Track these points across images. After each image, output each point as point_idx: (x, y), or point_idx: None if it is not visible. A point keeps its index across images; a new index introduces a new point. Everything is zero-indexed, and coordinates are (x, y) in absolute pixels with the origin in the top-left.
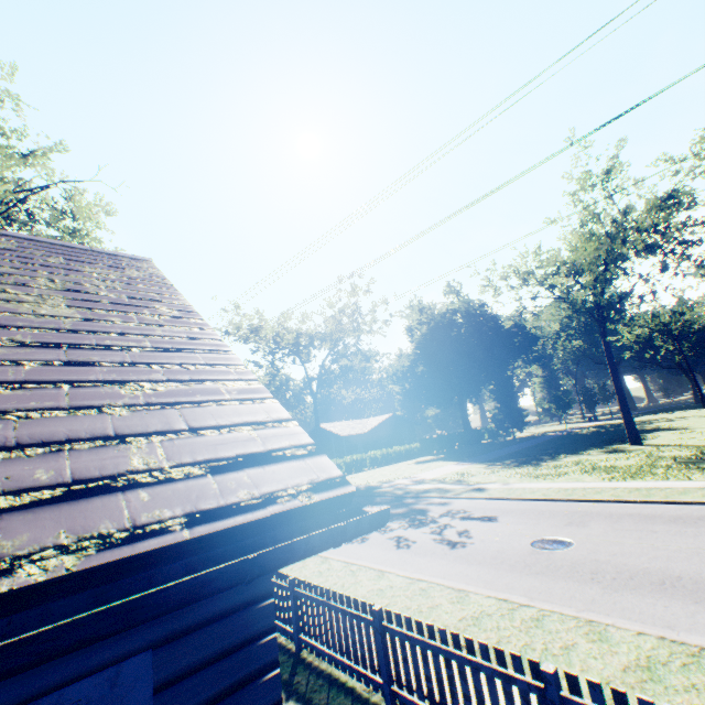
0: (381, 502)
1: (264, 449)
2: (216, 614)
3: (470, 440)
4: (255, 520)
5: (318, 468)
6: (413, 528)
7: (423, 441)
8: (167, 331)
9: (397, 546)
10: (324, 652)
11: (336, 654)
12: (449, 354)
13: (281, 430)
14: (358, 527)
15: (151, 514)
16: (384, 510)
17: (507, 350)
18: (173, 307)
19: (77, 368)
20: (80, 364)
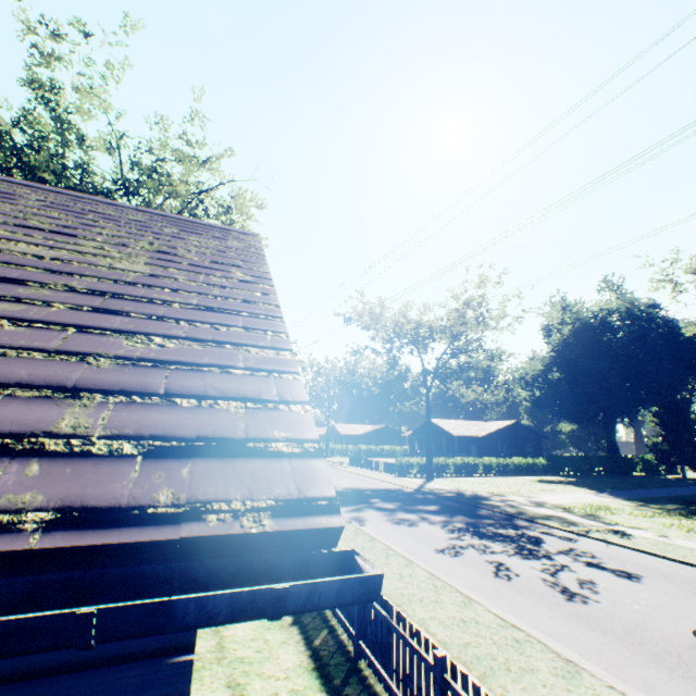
0: (486, 516)
1: (240, 436)
2: (100, 656)
3: (616, 468)
4: (150, 541)
5: (302, 478)
6: (519, 557)
7: (550, 457)
8: (226, 292)
9: (494, 574)
10: (380, 673)
11: (391, 683)
12: (597, 361)
13: (282, 414)
14: (312, 596)
15: (15, 498)
16: (372, 577)
17: (684, 365)
18: (249, 273)
19: (101, 315)
20: (108, 311)
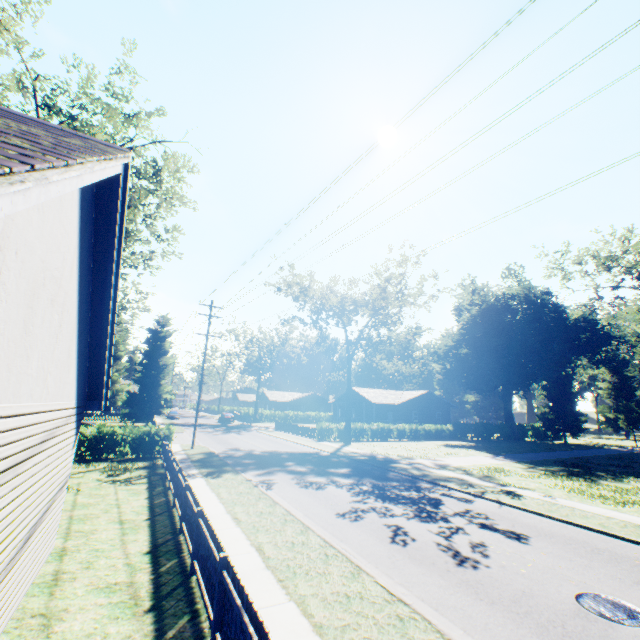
0: (393, 479)
1: None
2: None
3: (511, 434)
4: None
5: None
6: (418, 520)
7: (456, 424)
8: None
9: (390, 539)
10: None
11: None
12: (499, 339)
13: None
14: None
15: None
16: None
17: (569, 346)
18: (42, 147)
19: None
20: None
